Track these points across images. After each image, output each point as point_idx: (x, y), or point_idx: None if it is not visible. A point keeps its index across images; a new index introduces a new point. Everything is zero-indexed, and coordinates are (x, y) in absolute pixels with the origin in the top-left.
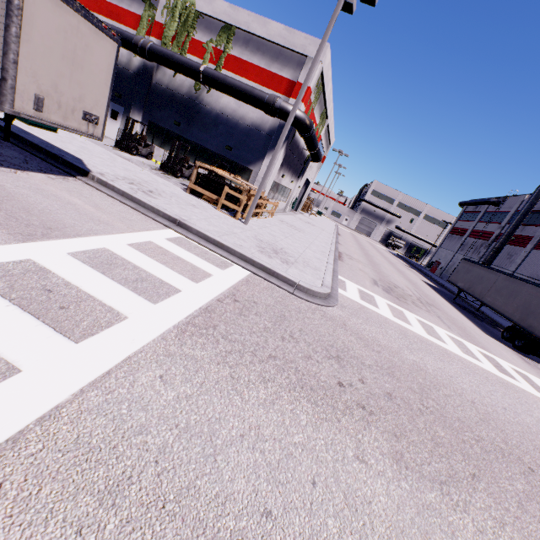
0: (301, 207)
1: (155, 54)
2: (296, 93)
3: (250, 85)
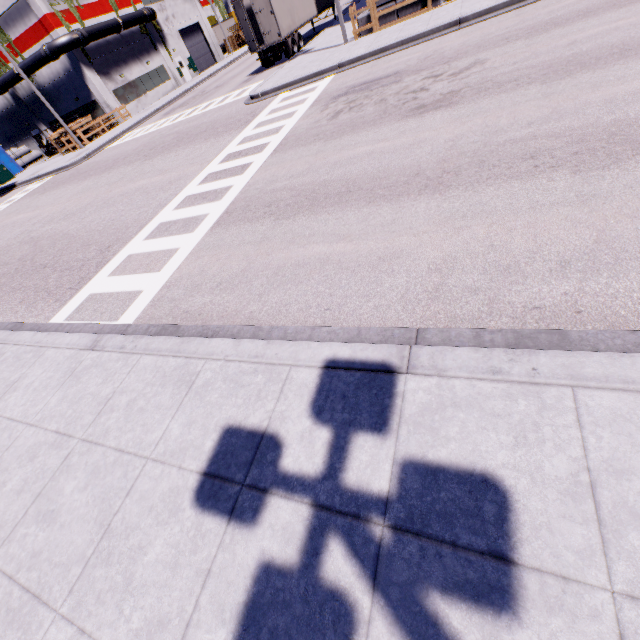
0: (238, 45)
1: (2, 87)
2: (48, 27)
3: (33, 54)
